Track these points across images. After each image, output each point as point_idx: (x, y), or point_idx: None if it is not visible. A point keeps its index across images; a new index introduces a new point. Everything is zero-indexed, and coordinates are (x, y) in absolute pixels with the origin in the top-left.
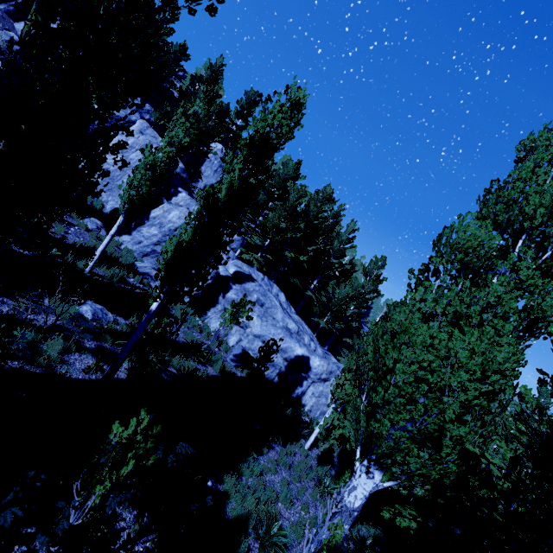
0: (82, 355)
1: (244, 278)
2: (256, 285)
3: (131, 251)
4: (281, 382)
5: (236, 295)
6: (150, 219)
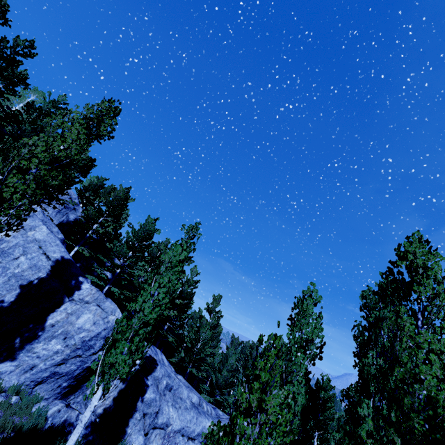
0: None
1: (153, 365)
2: (160, 367)
3: (20, 386)
4: None
5: (154, 393)
6: (47, 327)
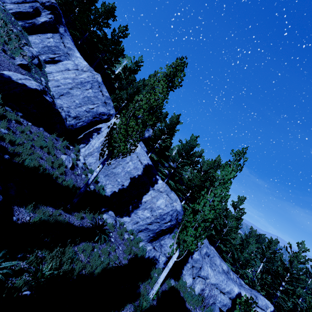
0: None
1: None
2: None
3: (133, 231)
4: None
5: (199, 256)
6: (142, 203)
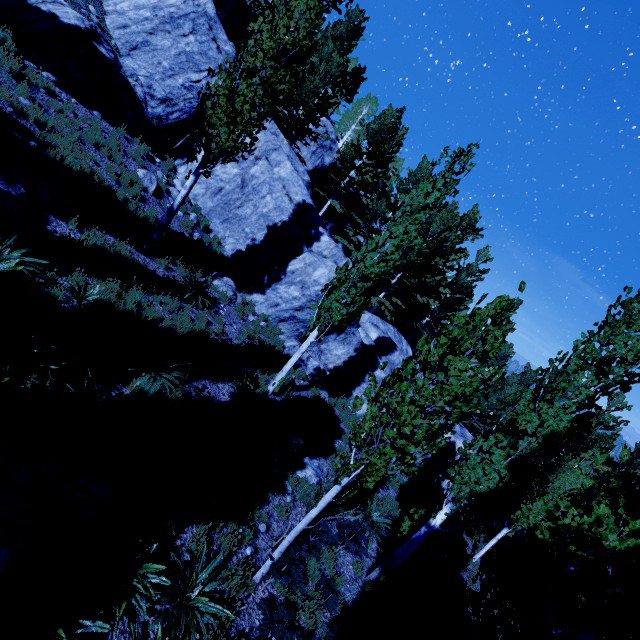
0: (340, 553)
1: (389, 348)
2: (399, 354)
3: (268, 317)
4: (424, 467)
5: (385, 374)
6: (288, 273)
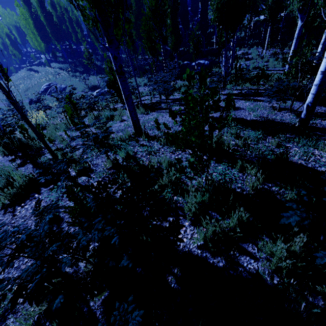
0: None
1: None
2: None
3: None
4: None
5: None
6: None
